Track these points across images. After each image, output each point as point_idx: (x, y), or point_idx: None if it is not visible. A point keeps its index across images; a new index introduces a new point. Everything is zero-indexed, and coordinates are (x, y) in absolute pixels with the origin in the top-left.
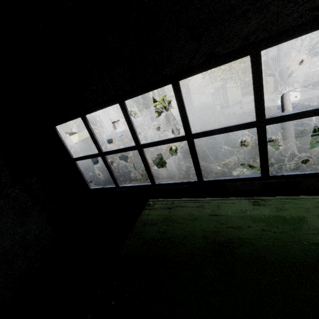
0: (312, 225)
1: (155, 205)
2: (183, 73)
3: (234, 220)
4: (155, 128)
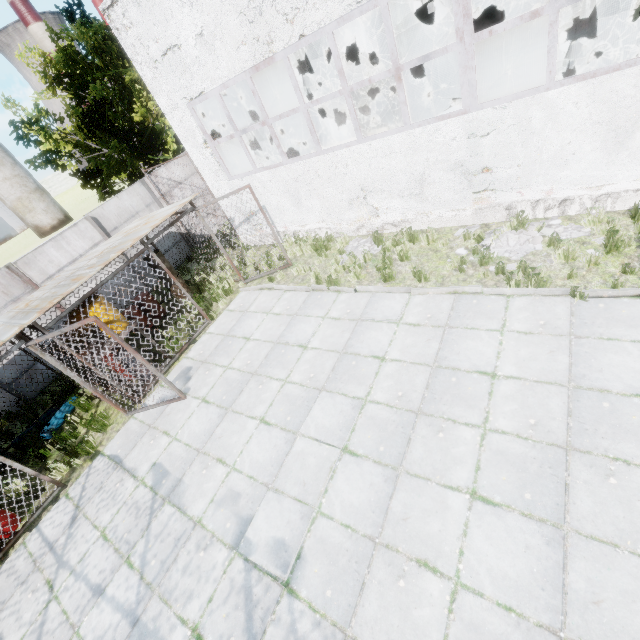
0: None
1: None
2: None
3: None
4: None
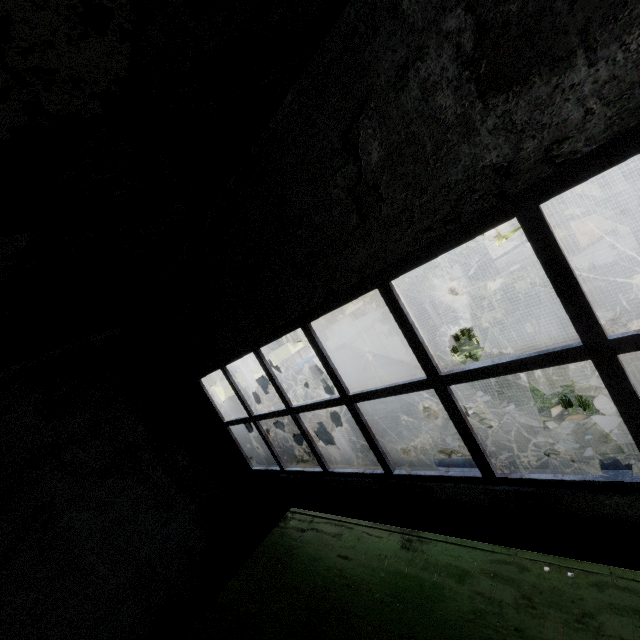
0: (449, 608)
1: (291, 520)
2: (308, 314)
3: (360, 573)
4: (394, 332)
